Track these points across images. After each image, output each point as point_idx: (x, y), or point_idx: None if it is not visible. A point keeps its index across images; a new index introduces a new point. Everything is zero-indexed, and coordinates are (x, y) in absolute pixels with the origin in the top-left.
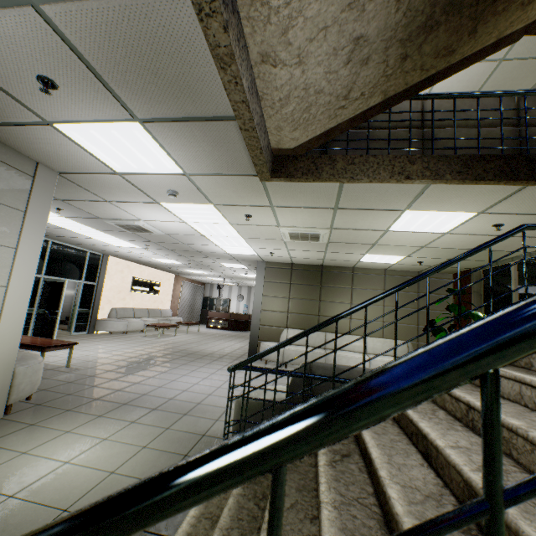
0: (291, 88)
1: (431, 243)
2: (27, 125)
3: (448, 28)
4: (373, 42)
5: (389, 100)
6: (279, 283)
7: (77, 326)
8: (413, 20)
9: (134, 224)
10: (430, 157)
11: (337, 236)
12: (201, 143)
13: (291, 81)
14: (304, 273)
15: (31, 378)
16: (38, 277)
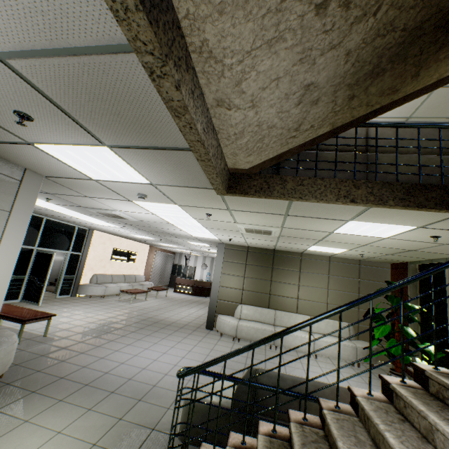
0: (245, 125)
1: (372, 243)
2: (12, 143)
3: (393, 73)
4: (322, 87)
5: (337, 129)
6: (236, 263)
7: (62, 290)
8: (361, 69)
9: (112, 213)
10: (374, 182)
11: (288, 232)
12: (163, 164)
13: (244, 120)
14: (258, 255)
15: (3, 360)
16: (32, 249)
